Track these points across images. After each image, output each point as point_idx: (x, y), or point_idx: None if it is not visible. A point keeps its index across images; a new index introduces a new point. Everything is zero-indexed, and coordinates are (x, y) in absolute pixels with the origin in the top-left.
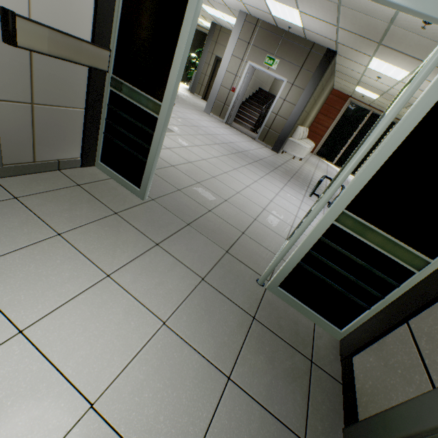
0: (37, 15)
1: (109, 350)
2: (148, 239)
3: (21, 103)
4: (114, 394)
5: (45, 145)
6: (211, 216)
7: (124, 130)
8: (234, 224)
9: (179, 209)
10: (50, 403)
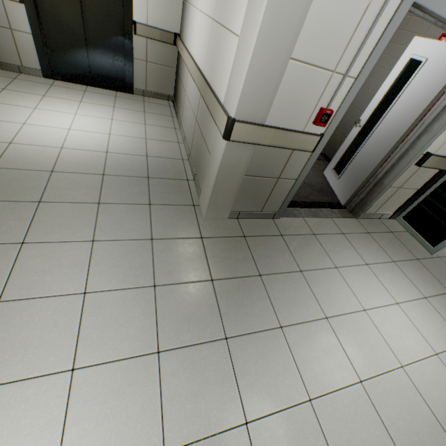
0: (438, 151)
1: (437, 336)
2: (442, 286)
3: (395, 187)
4: (445, 357)
5: (384, 206)
6: None
7: (441, 206)
8: None
9: None
10: (418, 340)
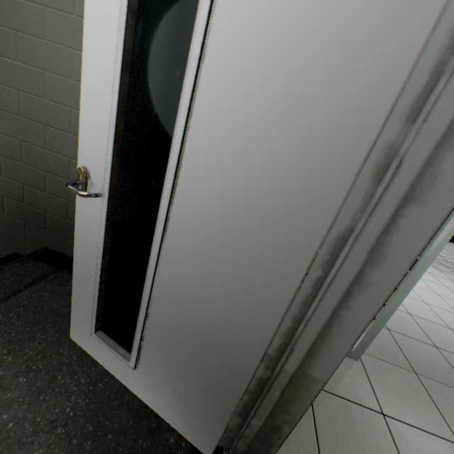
0: None
1: None
2: (446, 441)
3: None
4: None
5: None
6: (399, 338)
7: None
8: (417, 336)
9: (380, 348)
10: None
